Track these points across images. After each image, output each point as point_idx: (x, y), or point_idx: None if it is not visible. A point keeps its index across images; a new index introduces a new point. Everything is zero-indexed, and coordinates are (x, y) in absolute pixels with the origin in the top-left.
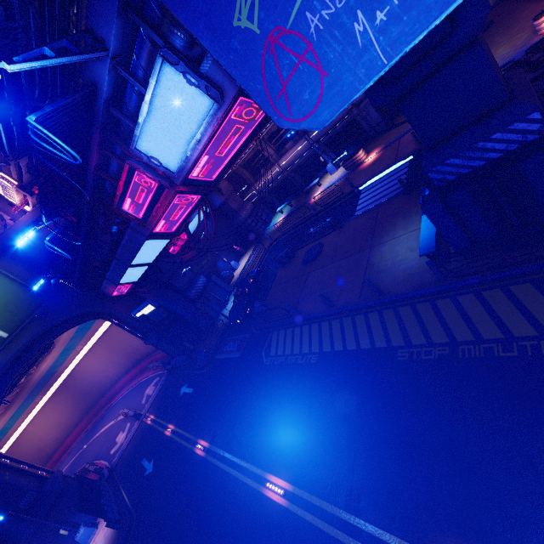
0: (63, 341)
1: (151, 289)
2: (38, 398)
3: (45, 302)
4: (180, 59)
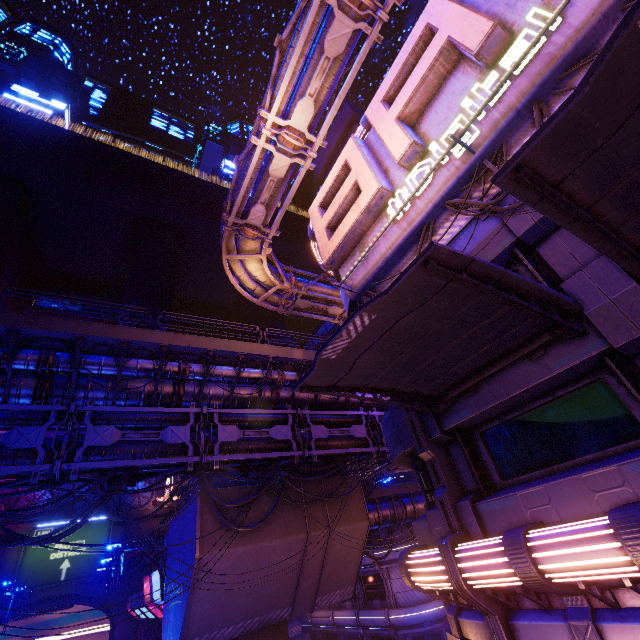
0: (82, 606)
1: (150, 633)
2: (18, 638)
3: (100, 574)
4: (161, 577)
